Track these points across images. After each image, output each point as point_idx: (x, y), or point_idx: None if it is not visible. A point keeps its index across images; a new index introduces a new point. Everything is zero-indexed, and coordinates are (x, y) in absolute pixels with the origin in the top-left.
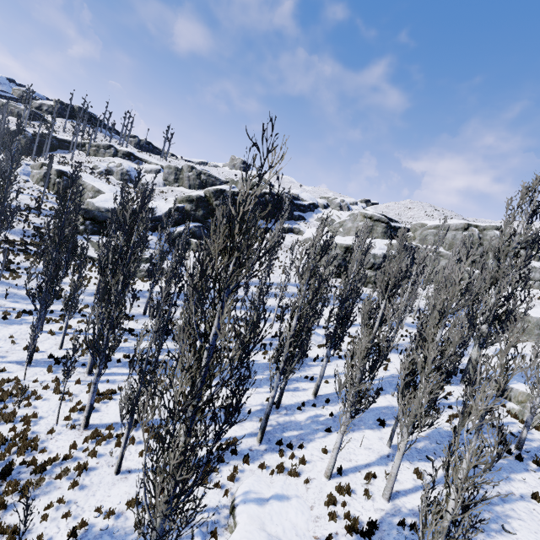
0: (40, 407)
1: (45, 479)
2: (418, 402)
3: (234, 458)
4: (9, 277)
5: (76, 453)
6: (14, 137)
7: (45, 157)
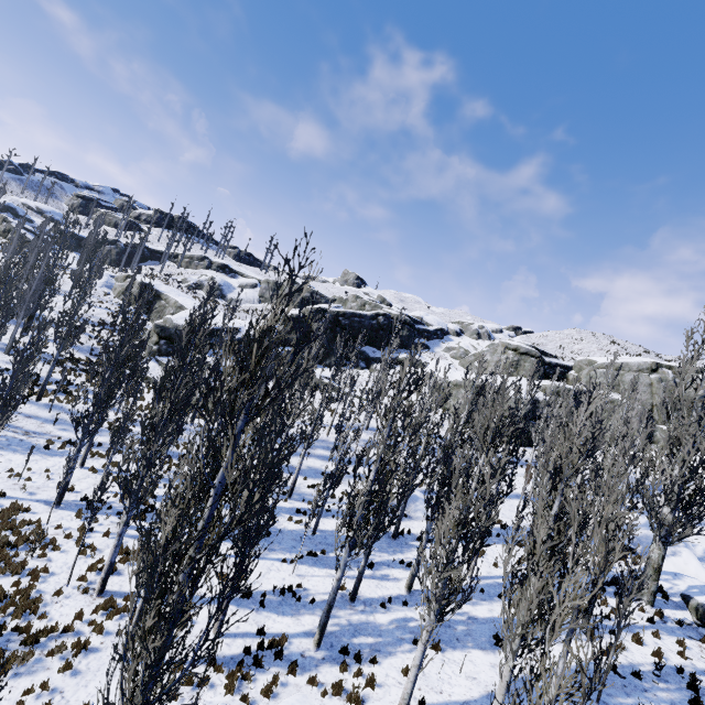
0: (55, 560)
1: (35, 654)
2: (525, 604)
3: (277, 664)
4: (64, 400)
5: (80, 626)
6: (97, 248)
7: (133, 268)
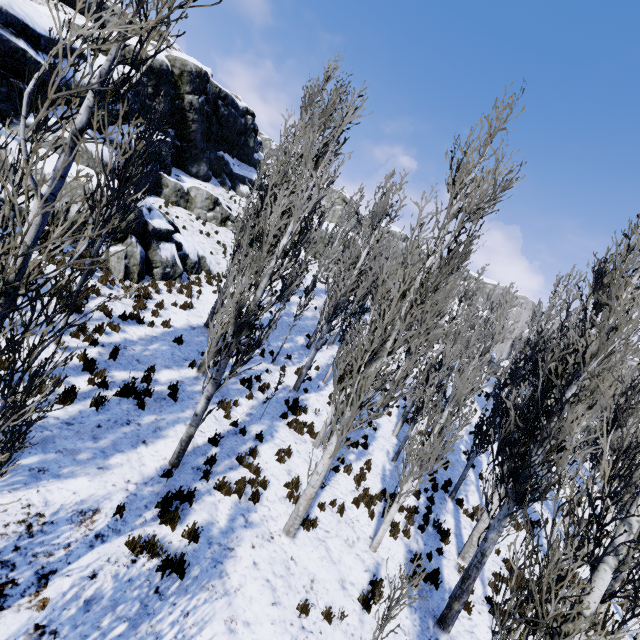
0: None
1: None
2: None
3: None
4: None
5: None
6: None
7: None
